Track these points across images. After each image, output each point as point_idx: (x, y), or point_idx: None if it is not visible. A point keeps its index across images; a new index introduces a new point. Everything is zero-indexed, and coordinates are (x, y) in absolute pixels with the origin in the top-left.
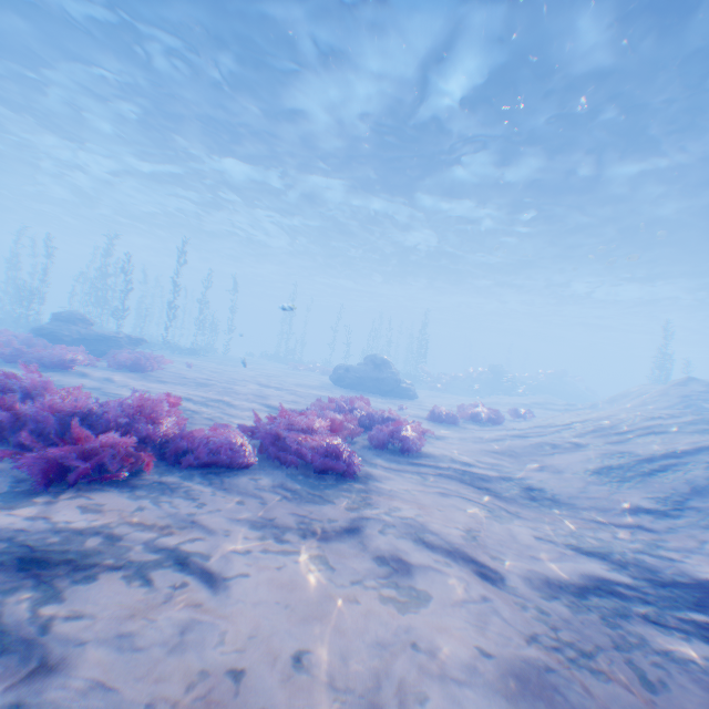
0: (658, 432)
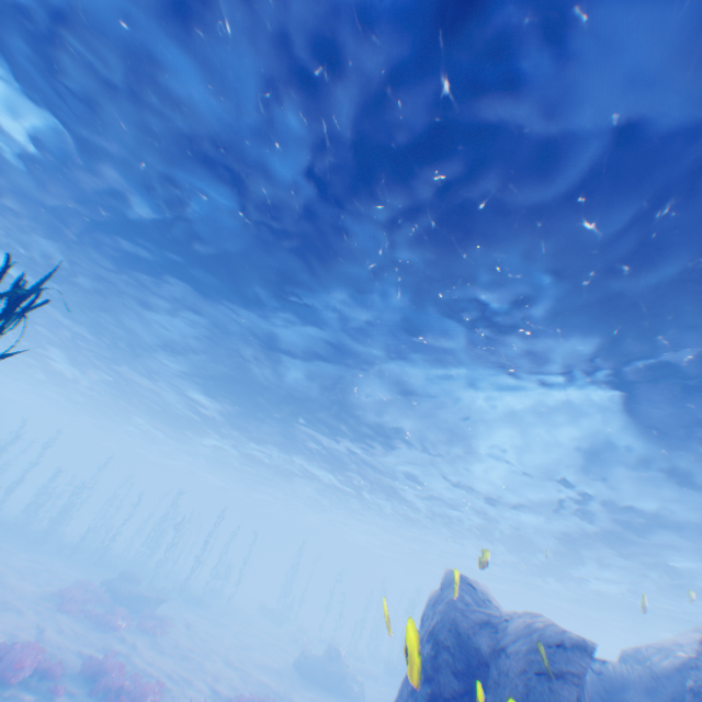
0: None
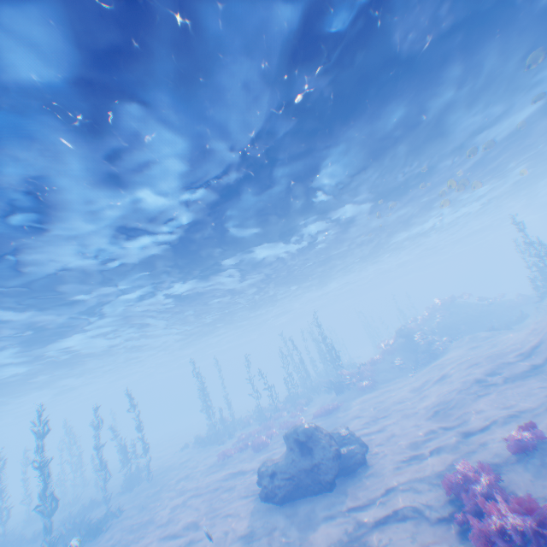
0: None
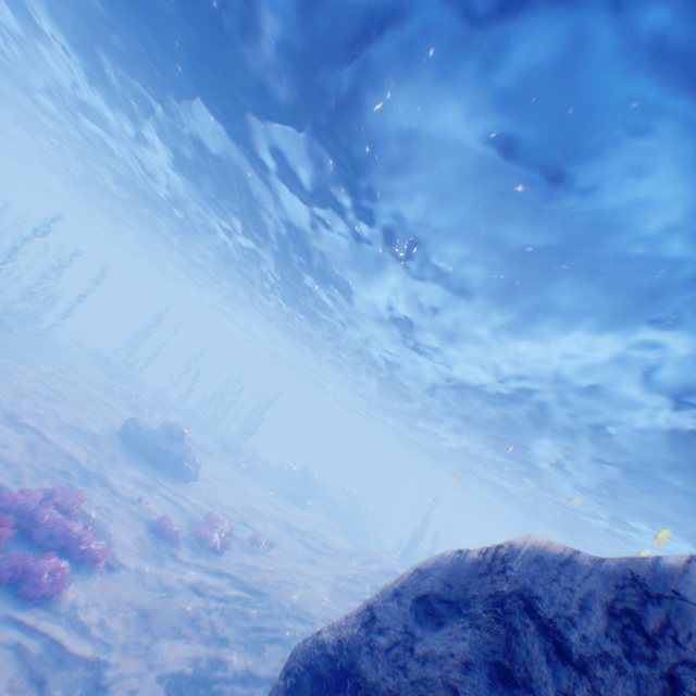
0: (276, 642)
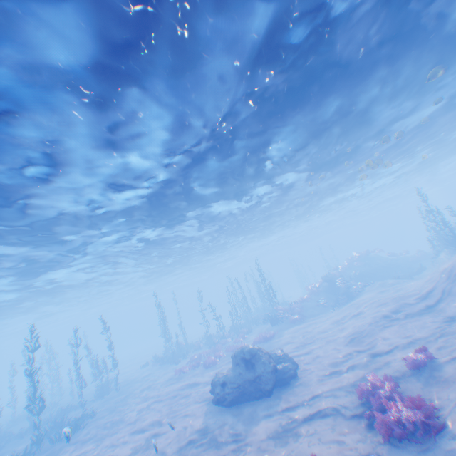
0: None
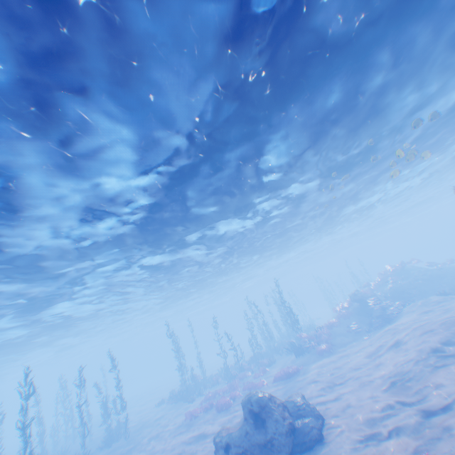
0: None
